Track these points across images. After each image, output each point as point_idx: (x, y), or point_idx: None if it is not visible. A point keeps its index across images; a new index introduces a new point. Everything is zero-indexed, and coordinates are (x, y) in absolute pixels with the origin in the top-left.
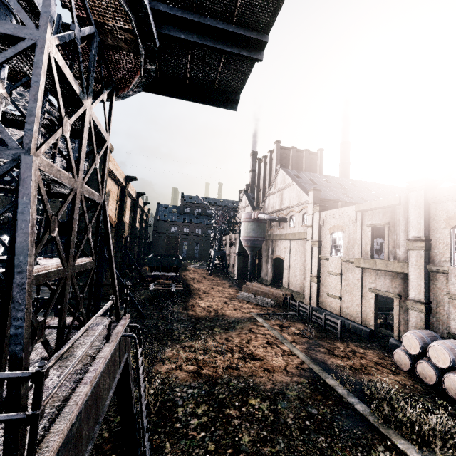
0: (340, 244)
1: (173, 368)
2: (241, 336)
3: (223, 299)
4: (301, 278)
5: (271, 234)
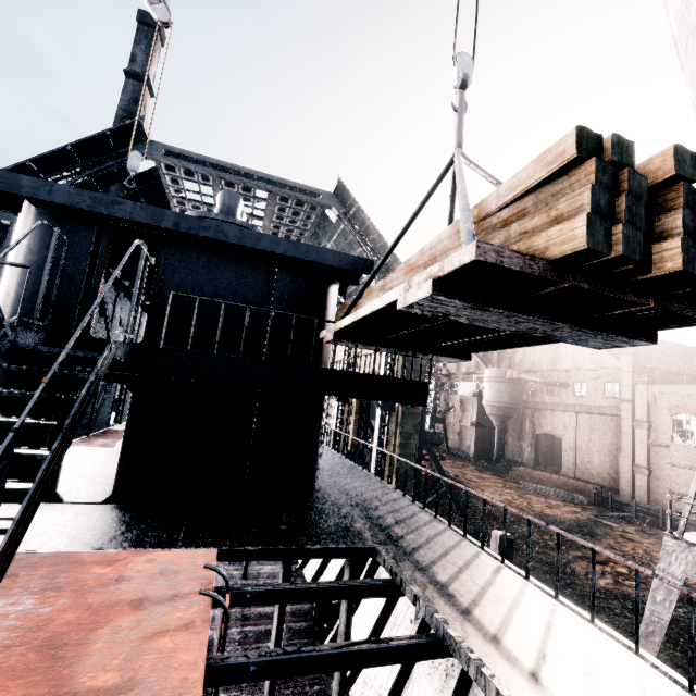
0: (689, 429)
1: (613, 583)
2: (626, 545)
3: (509, 491)
4: (603, 466)
5: (528, 400)
